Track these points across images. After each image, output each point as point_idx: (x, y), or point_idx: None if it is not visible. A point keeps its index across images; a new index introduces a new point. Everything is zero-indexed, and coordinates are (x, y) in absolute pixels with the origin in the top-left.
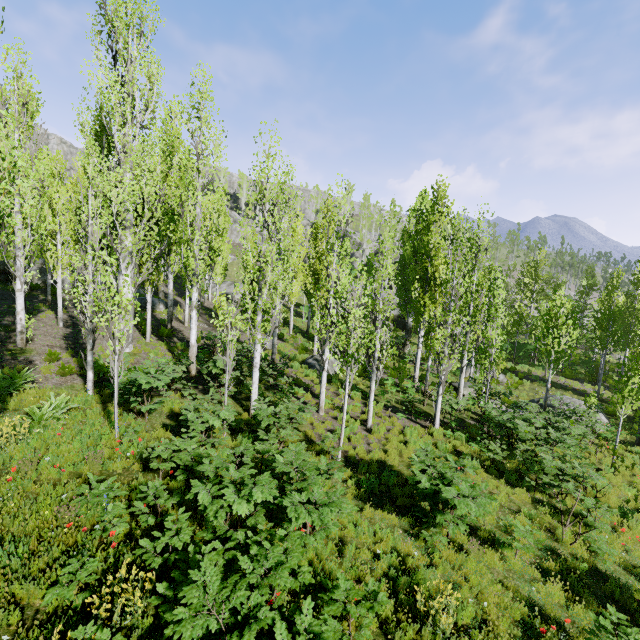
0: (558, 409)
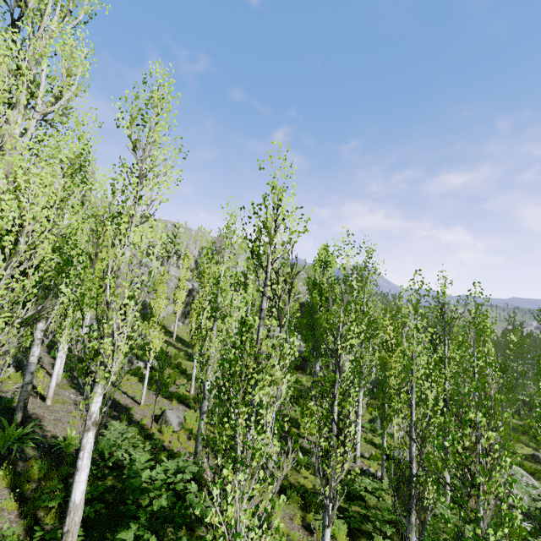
0: (530, 495)
